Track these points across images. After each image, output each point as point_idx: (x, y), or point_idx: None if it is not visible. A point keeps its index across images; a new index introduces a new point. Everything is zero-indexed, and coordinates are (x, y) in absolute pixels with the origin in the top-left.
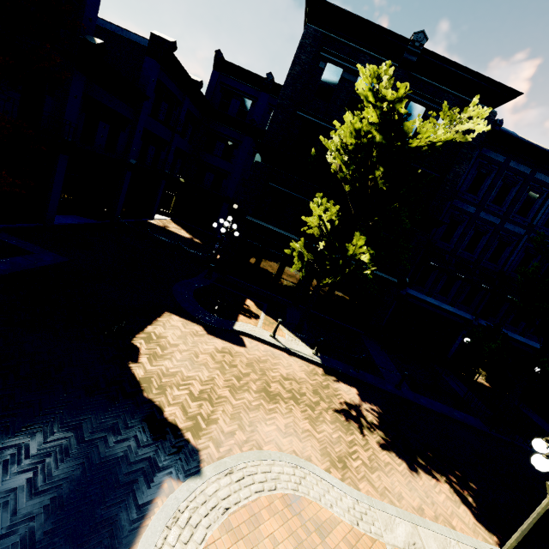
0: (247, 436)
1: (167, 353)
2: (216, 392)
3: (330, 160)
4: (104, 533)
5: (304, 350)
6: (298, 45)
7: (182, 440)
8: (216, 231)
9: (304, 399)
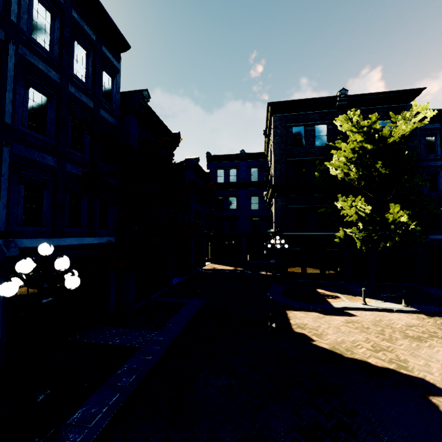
0: (438, 364)
1: (322, 332)
2: (381, 345)
3: (334, 173)
4: (440, 431)
5: (395, 306)
6: (273, 127)
7: (404, 375)
8: (244, 258)
9: (439, 335)
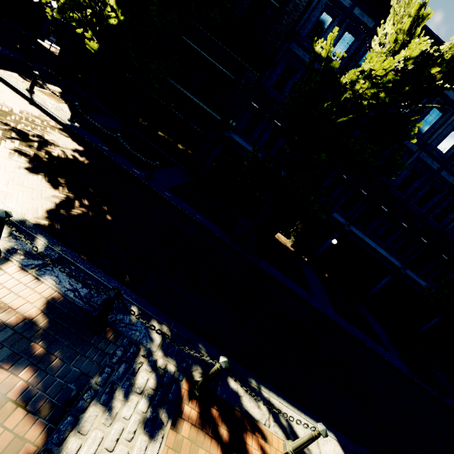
0: None
1: None
2: None
3: None
4: None
5: (59, 113)
6: None
7: None
8: None
9: None
